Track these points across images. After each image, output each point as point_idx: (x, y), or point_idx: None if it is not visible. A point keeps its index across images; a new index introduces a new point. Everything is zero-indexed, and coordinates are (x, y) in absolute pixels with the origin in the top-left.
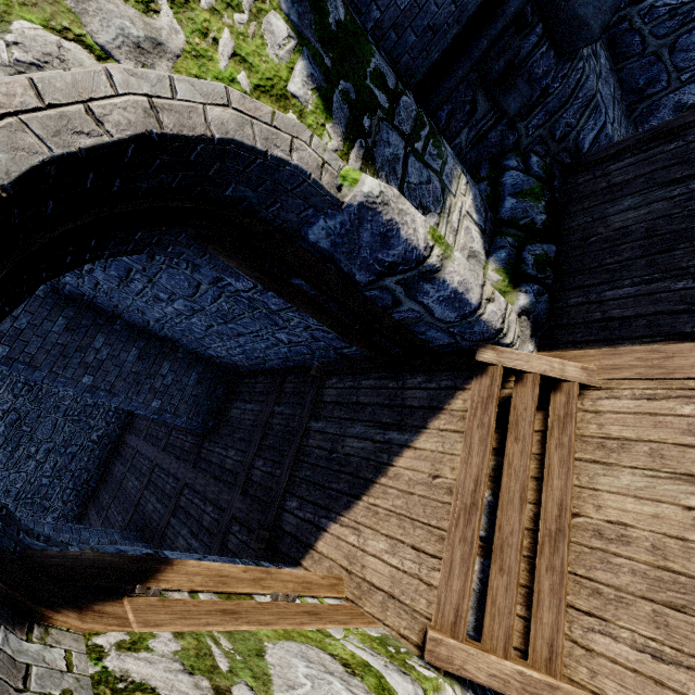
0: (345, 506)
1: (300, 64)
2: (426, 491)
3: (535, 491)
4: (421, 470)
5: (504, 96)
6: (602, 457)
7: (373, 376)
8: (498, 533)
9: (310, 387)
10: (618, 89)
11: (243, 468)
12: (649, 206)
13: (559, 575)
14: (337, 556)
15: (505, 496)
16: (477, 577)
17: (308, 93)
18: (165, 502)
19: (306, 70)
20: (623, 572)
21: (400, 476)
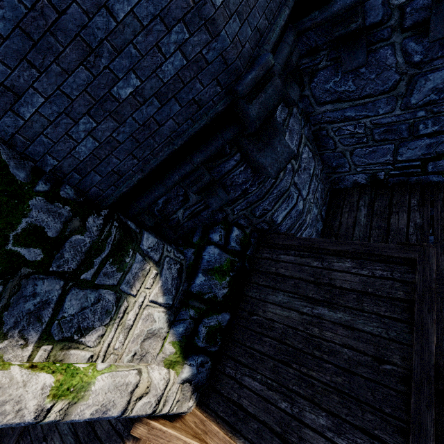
0: None
1: None
2: None
3: None
4: None
5: (207, 197)
6: None
7: None
8: None
9: None
10: (319, 165)
11: None
12: (289, 311)
13: None
14: None
15: None
16: None
17: None
18: None
19: None
20: None
21: None
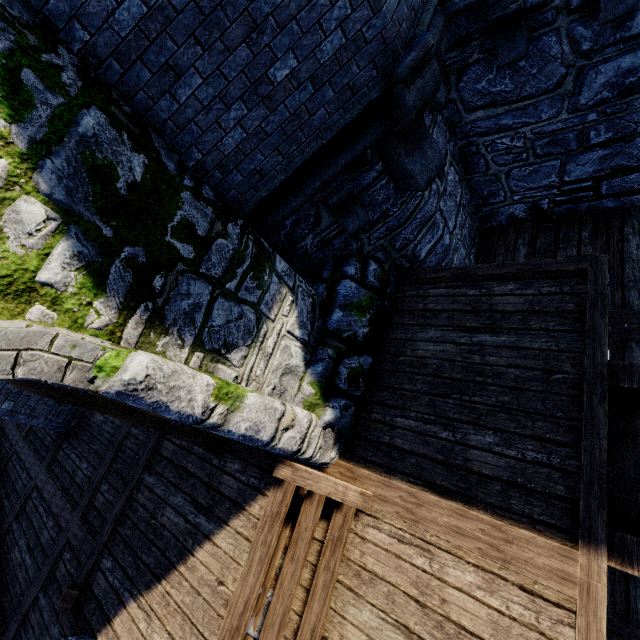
0: (147, 585)
1: (61, 246)
2: (210, 596)
3: (304, 603)
4: (213, 570)
5: (344, 217)
6: (356, 586)
7: (204, 444)
8: None
9: (153, 432)
10: (467, 194)
11: (89, 488)
12: (444, 345)
13: None
14: None
15: (270, 617)
16: None
17: (71, 275)
18: (13, 500)
19: (72, 249)
20: None
21: (195, 569)
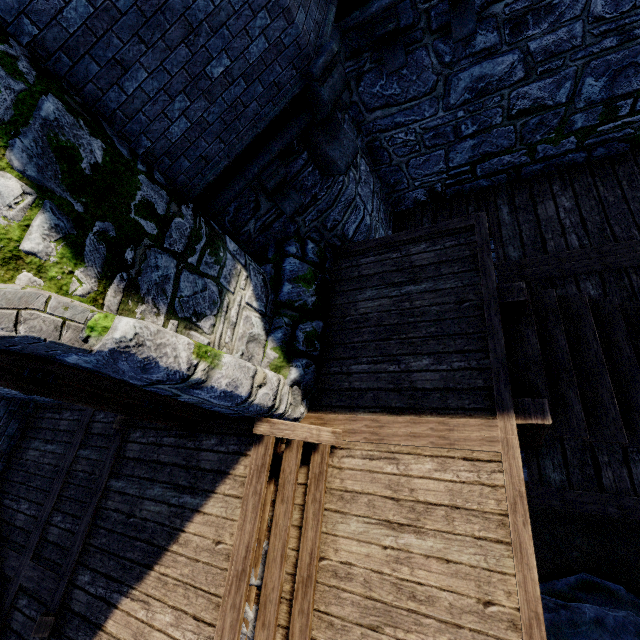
0: (138, 578)
1: (39, 218)
2: (209, 558)
3: (299, 539)
4: (208, 536)
5: (281, 201)
6: (341, 507)
7: (174, 433)
8: (264, 590)
9: (113, 439)
10: (378, 183)
11: (38, 526)
12: (380, 300)
13: (306, 616)
14: (125, 635)
15: (271, 555)
16: (252, 625)
17: (51, 245)
18: None
19: (49, 222)
20: (347, 604)
21: (189, 542)
